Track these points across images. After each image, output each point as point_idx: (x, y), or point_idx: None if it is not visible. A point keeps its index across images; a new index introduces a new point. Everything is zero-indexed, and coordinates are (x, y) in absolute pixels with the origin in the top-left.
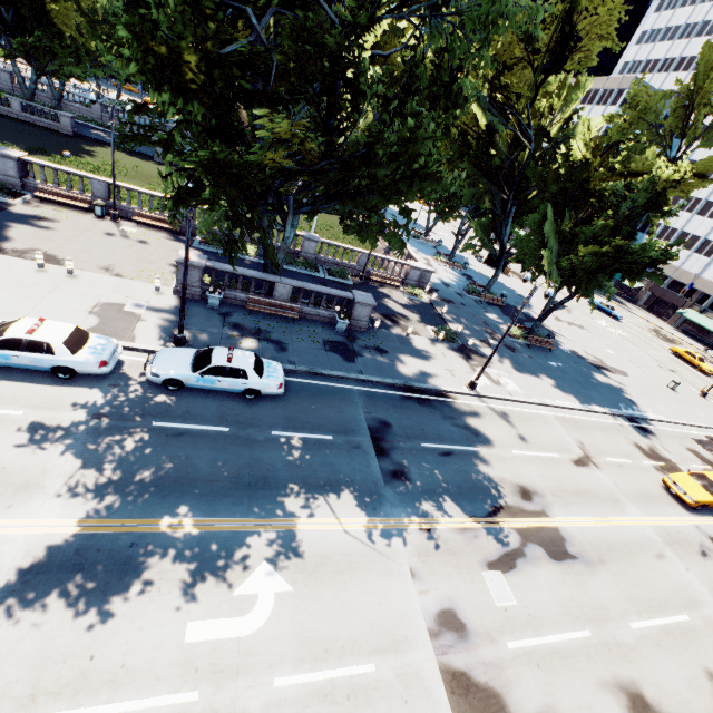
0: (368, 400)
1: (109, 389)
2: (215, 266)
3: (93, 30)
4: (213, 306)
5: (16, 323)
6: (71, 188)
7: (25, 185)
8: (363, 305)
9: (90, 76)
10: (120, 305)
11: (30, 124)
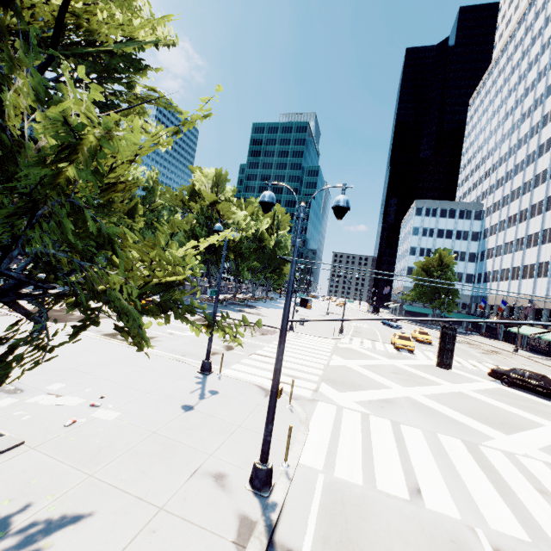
0: None
1: None
2: None
3: None
4: None
5: None
6: None
7: None
8: None
9: None
10: None
11: None
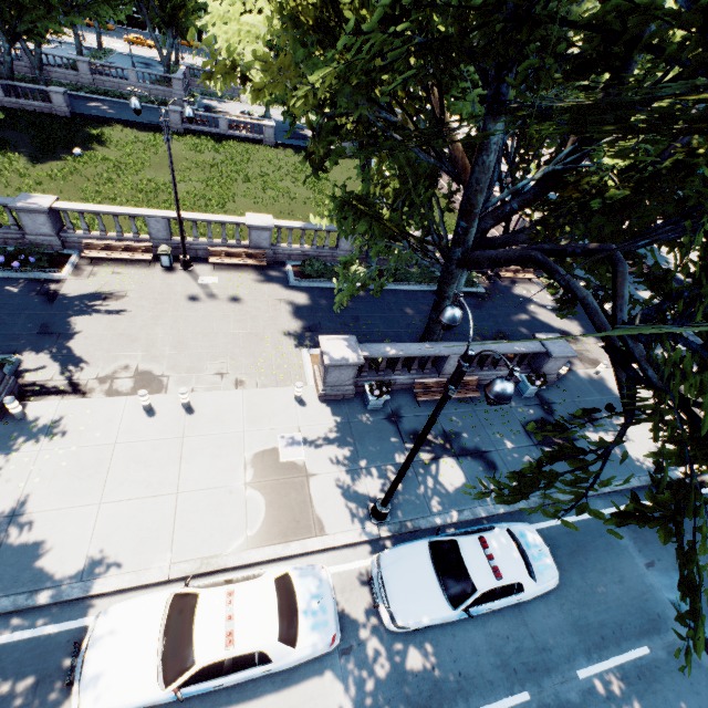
0: (633, 534)
1: (343, 664)
2: (373, 355)
3: None
4: (374, 407)
5: (197, 619)
6: (122, 233)
7: (64, 241)
8: (559, 358)
9: (67, 26)
10: (272, 453)
11: (19, 111)
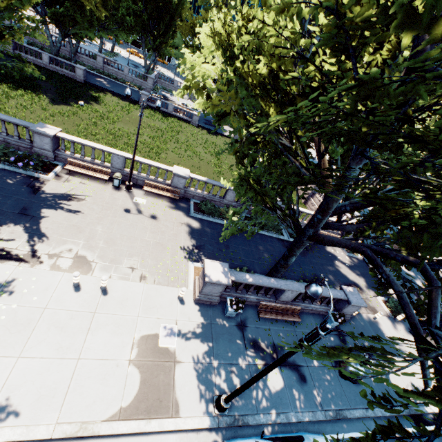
0: None
1: None
2: (238, 280)
3: (104, 4)
4: (229, 315)
5: None
6: (94, 159)
7: (56, 156)
8: (354, 305)
9: (98, 37)
10: (154, 337)
11: (54, 73)
